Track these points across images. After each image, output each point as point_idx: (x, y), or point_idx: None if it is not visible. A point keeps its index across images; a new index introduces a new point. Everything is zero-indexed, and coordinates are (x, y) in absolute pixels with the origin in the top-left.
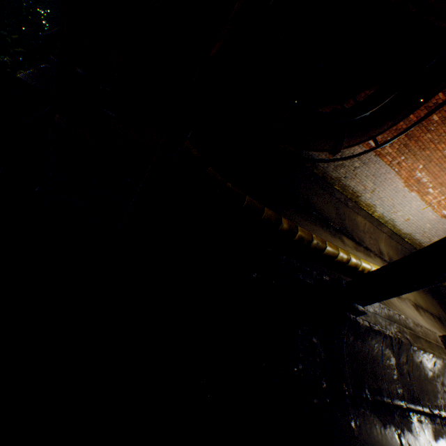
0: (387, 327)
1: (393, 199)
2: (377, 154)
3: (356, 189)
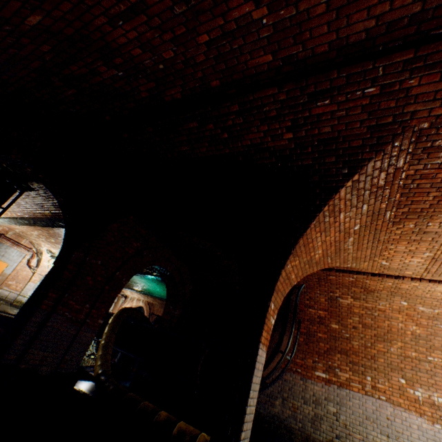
0: None
1: None
2: (338, 384)
3: None
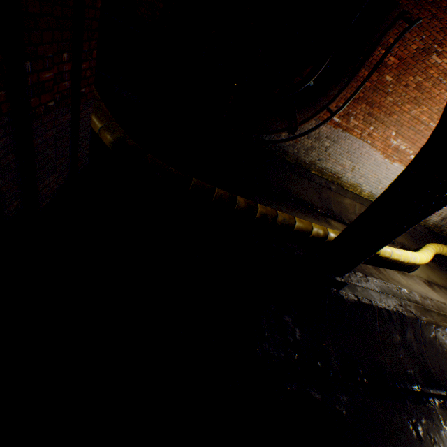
0: (383, 301)
1: (377, 174)
2: (344, 129)
3: (335, 171)
